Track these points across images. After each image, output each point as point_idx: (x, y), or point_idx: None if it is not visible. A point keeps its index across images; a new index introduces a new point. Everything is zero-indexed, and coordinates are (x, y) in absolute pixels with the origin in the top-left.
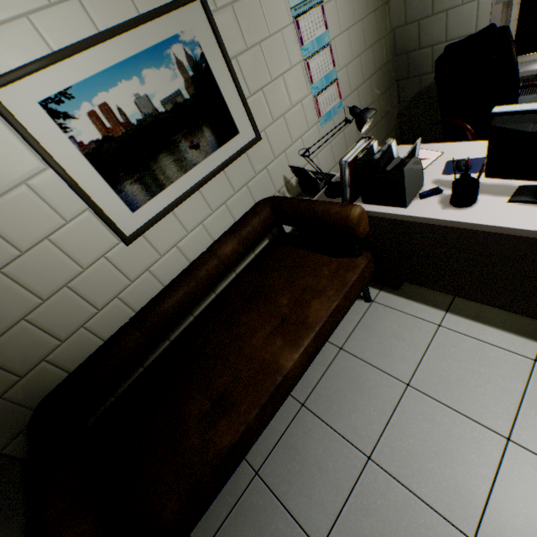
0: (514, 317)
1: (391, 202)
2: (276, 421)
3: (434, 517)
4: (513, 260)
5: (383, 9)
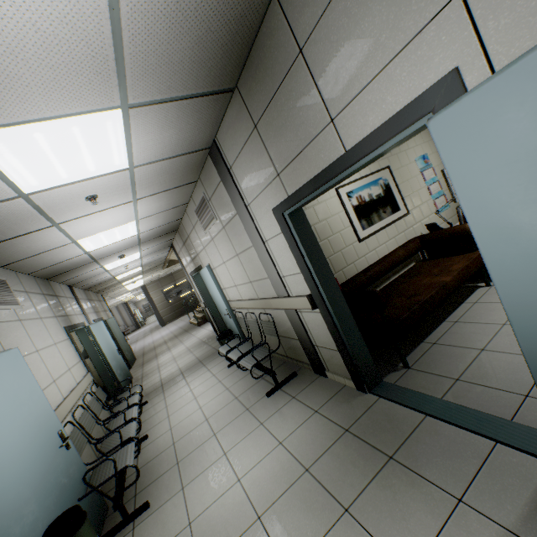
0: None
1: None
2: (440, 329)
3: None
4: None
5: None
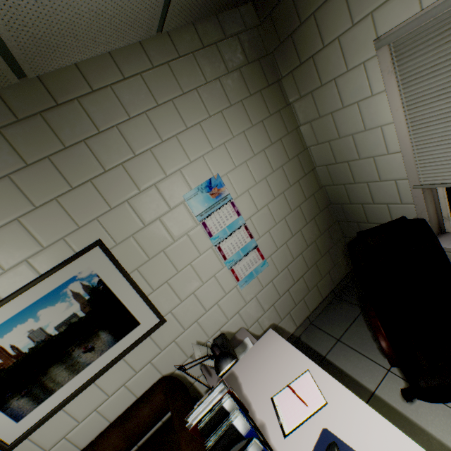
0: None
1: None
2: None
3: None
4: None
5: (309, 175)
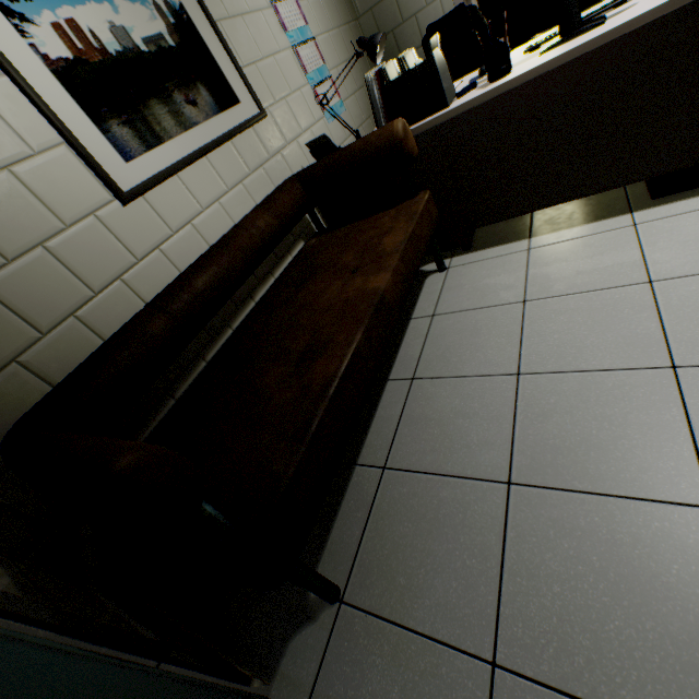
0: (596, 211)
1: (431, 109)
2: (386, 410)
3: (620, 375)
4: (568, 118)
5: (356, 25)
